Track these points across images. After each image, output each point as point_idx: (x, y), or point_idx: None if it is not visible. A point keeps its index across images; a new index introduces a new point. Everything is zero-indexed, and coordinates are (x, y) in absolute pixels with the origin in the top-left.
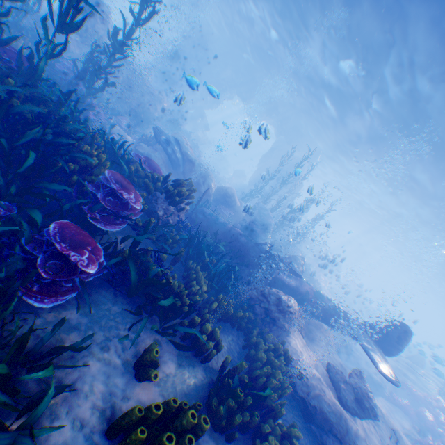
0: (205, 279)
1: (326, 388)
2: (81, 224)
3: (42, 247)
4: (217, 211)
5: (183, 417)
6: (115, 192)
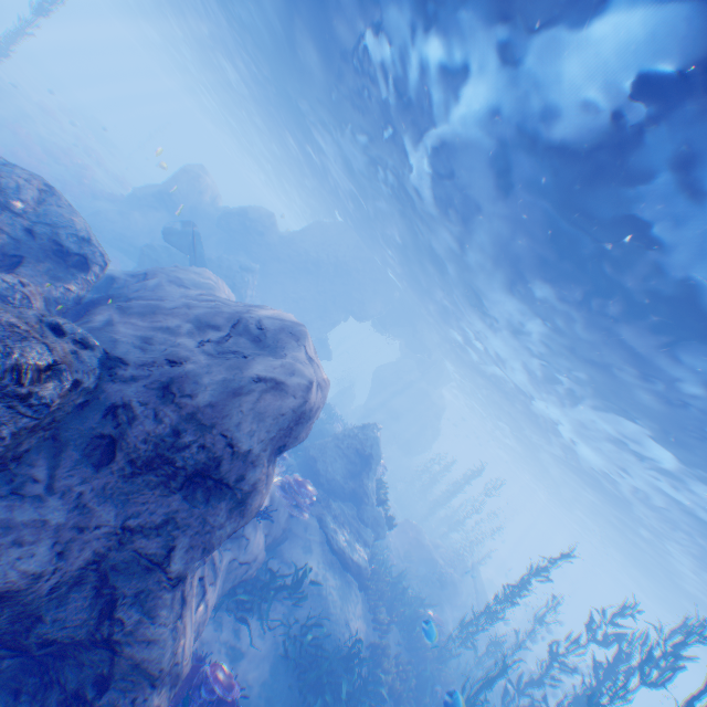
0: None
1: None
2: None
3: None
4: None
5: None
6: None
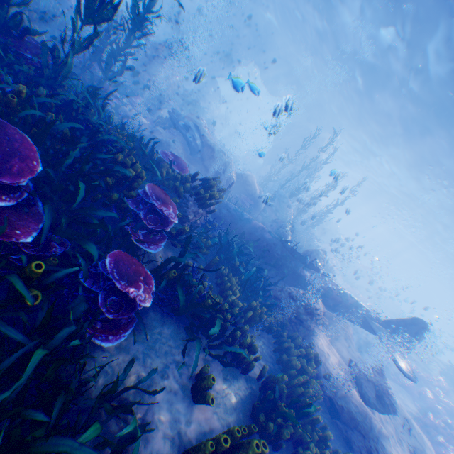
0: (237, 286)
1: (351, 388)
2: (126, 246)
3: (98, 282)
4: (236, 199)
5: (247, 447)
6: (154, 207)
